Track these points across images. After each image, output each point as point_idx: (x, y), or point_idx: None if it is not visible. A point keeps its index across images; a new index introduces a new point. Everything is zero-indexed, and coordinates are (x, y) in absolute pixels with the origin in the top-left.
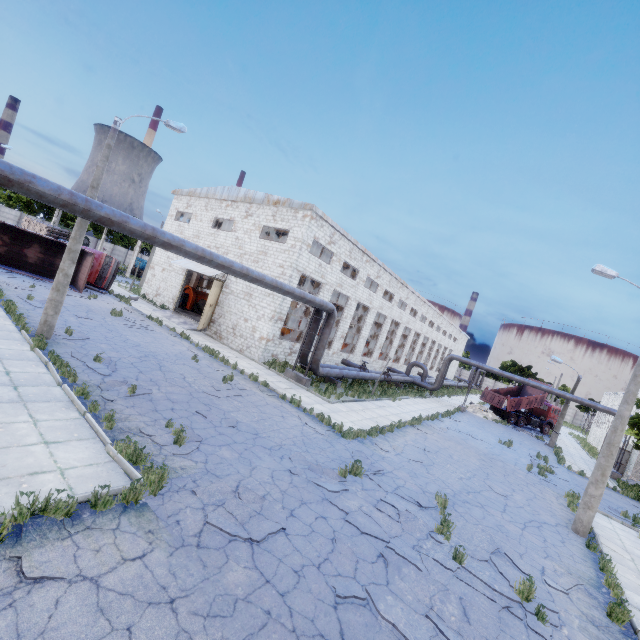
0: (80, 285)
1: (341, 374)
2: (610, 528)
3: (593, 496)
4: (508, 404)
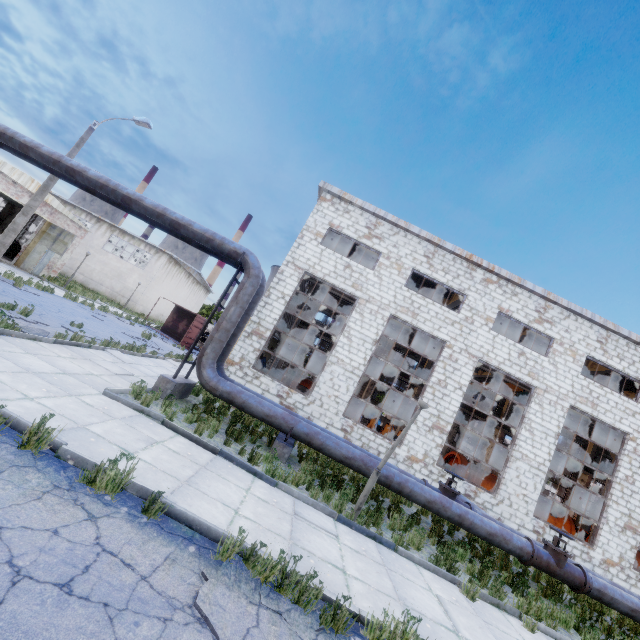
0: (184, 342)
1: (287, 422)
2: None
3: None
4: None
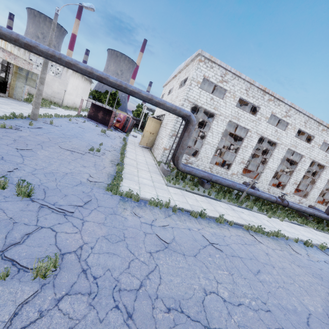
0: (109, 126)
1: (209, 177)
2: None
3: None
4: None
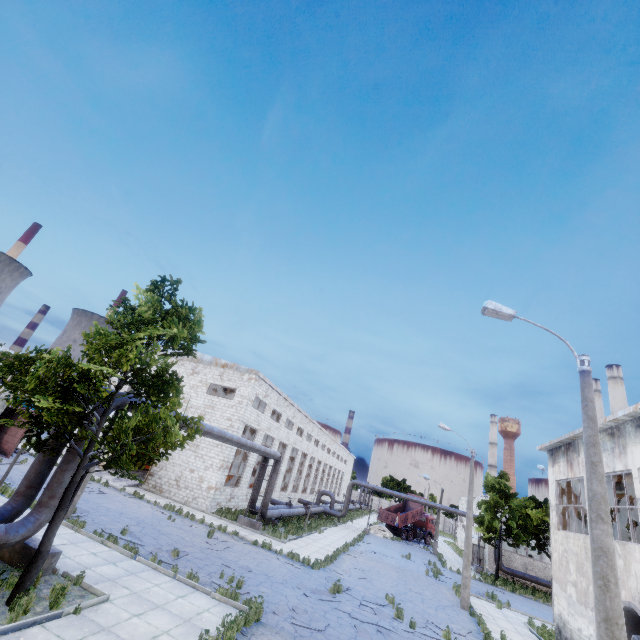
0: (7, 448)
1: (280, 513)
2: (480, 604)
3: (466, 577)
4: (399, 520)
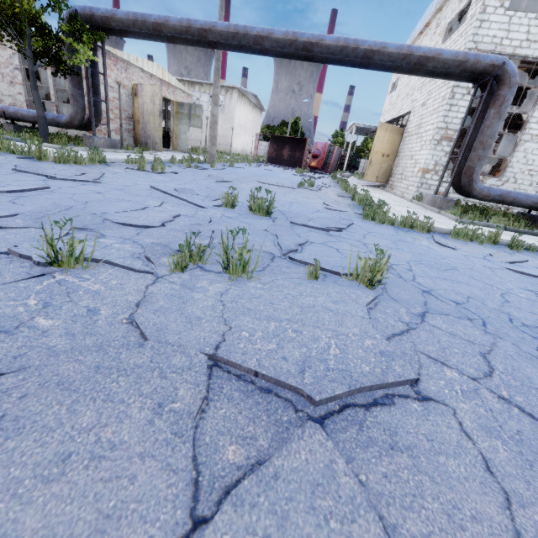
0: (302, 166)
1: None
2: None
3: None
4: None
